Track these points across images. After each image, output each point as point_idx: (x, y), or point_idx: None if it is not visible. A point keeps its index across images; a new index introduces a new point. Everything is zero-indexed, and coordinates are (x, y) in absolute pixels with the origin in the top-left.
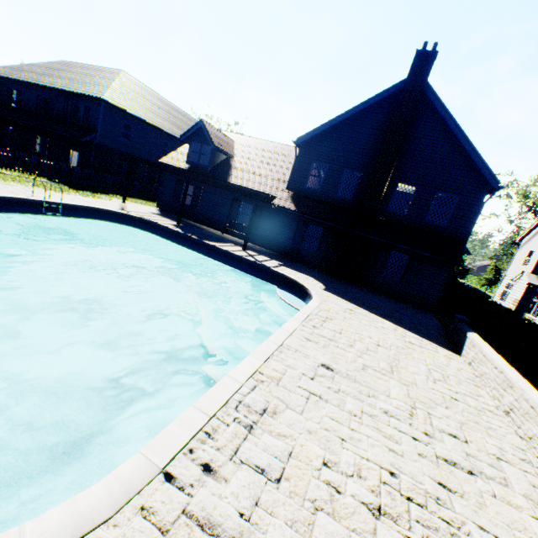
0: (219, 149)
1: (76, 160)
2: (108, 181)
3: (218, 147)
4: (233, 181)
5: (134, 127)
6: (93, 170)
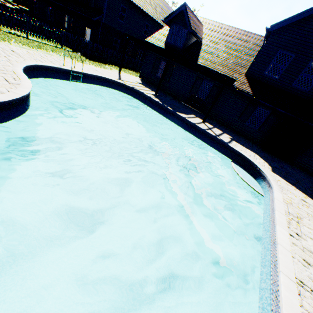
0: (194, 32)
1: (88, 35)
2: (109, 53)
3: (193, 30)
4: (200, 62)
5: (127, 10)
6: (99, 44)
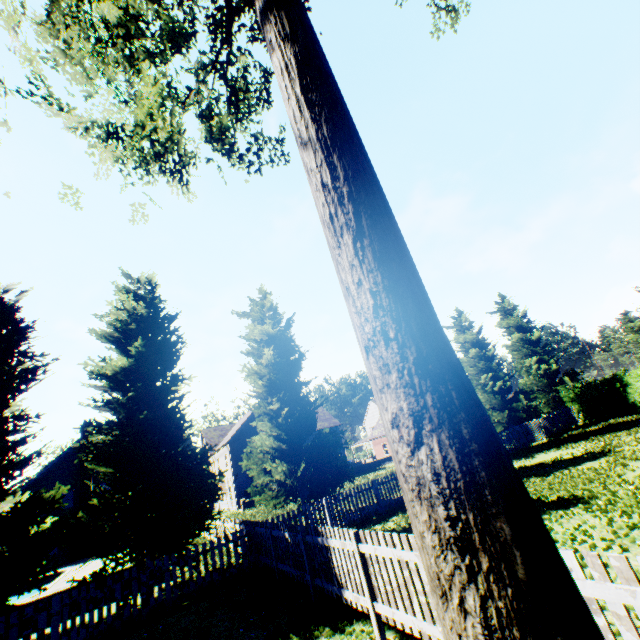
0: None
1: None
2: None
3: None
4: None
5: None
6: None
